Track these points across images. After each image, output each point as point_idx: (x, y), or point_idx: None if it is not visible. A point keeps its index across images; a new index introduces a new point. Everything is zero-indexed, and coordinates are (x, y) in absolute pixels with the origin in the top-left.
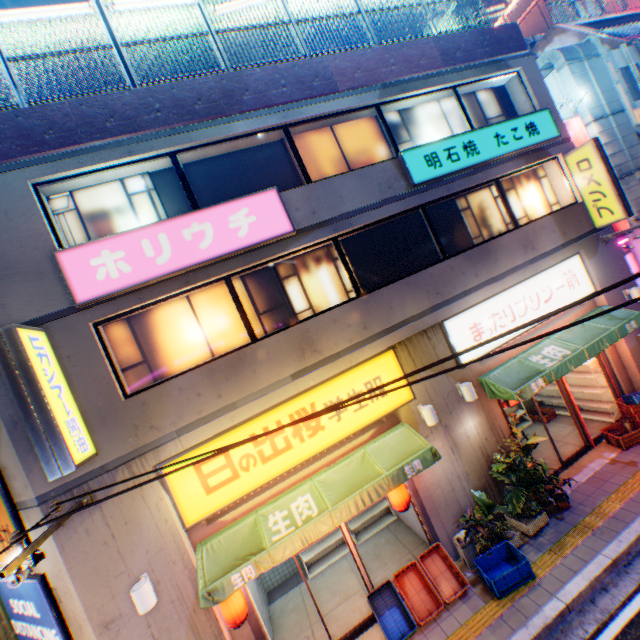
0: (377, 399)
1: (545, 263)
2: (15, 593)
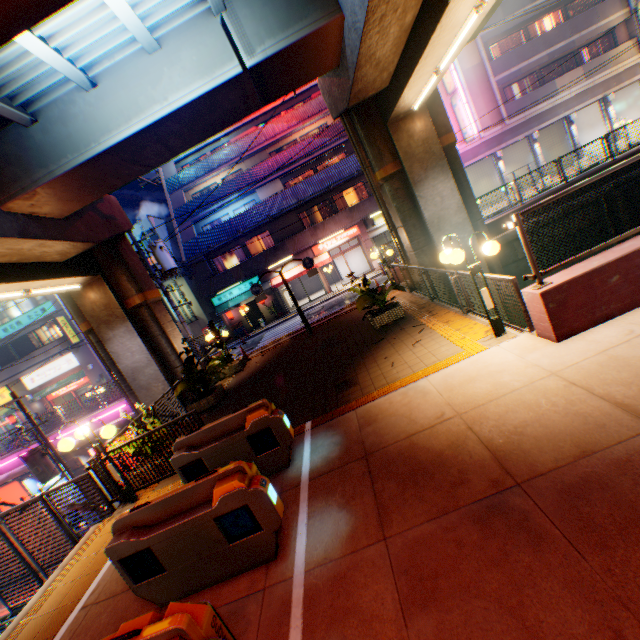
0: (5, 398)
1: (56, 357)
2: None
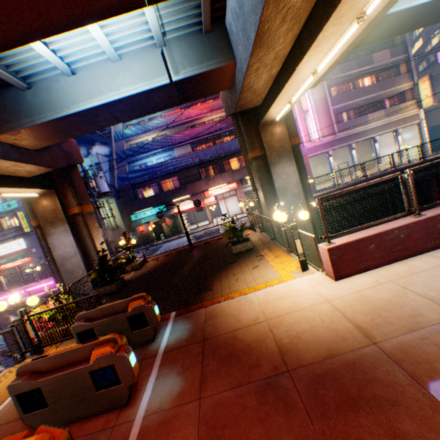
0: None
1: (11, 240)
2: None
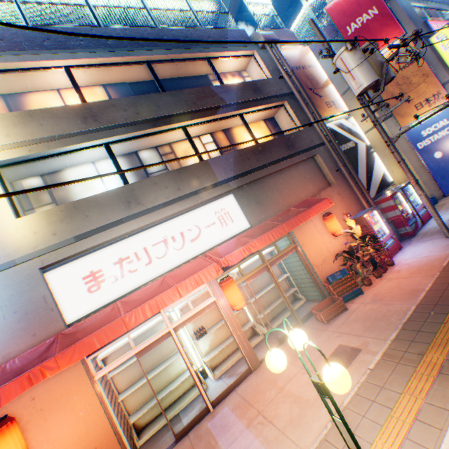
0: None
1: None
2: (426, 127)
